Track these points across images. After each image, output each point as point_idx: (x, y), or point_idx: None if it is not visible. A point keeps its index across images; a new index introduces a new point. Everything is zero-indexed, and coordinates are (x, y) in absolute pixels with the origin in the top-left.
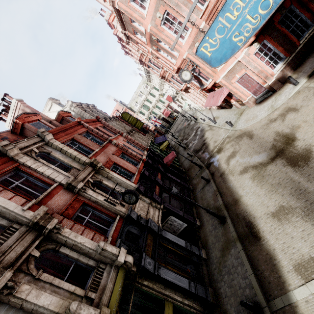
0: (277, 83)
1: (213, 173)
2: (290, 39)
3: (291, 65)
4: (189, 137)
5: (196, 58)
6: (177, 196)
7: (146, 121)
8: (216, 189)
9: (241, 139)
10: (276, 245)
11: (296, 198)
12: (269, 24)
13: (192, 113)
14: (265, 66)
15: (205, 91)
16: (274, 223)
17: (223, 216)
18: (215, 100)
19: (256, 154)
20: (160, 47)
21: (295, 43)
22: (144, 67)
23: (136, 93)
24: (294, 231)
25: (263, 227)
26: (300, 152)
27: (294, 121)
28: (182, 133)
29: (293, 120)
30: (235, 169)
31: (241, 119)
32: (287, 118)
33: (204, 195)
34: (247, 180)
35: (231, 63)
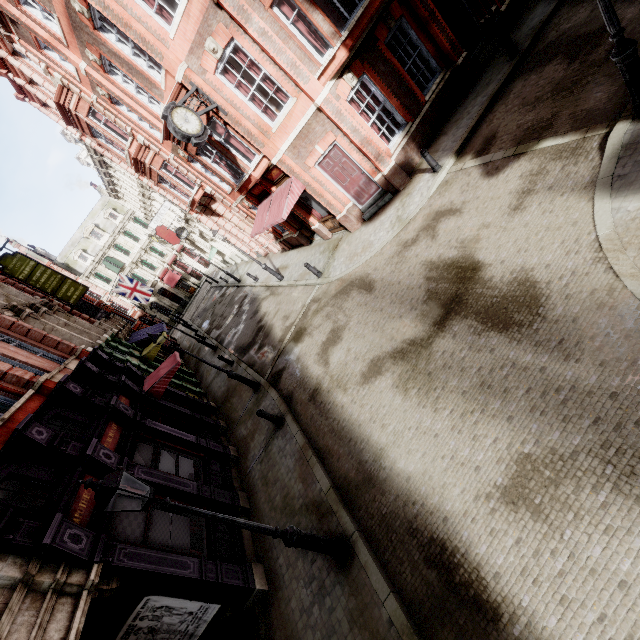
0: (399, 173)
1: (291, 395)
2: (409, 86)
3: (418, 141)
4: (224, 322)
5: (212, 87)
6: (183, 493)
7: (117, 298)
8: (305, 442)
9: (347, 296)
10: (576, 635)
11: (557, 420)
12: (370, 43)
13: (230, 272)
14: (372, 134)
15: (249, 199)
16: (527, 530)
17: (341, 535)
18: (274, 213)
19: (393, 321)
20: (109, 53)
21: (417, 97)
22: (87, 142)
23: (83, 229)
24: (617, 552)
25: (490, 557)
26: (506, 290)
27: (459, 232)
28: (209, 316)
29: (457, 230)
30: (347, 372)
31: (338, 258)
32: (441, 231)
33: (273, 468)
34: (388, 394)
35: (302, 112)
